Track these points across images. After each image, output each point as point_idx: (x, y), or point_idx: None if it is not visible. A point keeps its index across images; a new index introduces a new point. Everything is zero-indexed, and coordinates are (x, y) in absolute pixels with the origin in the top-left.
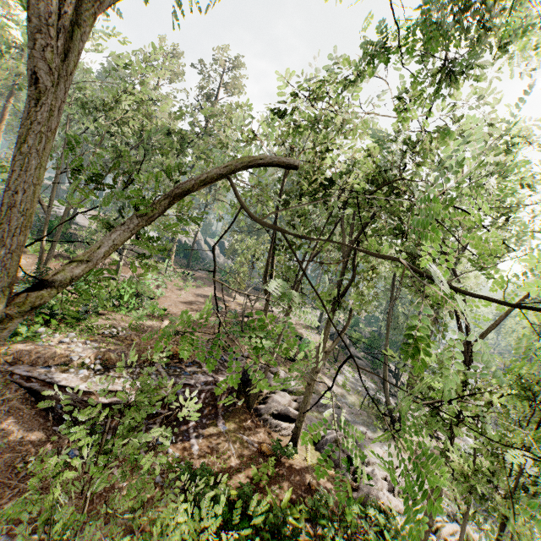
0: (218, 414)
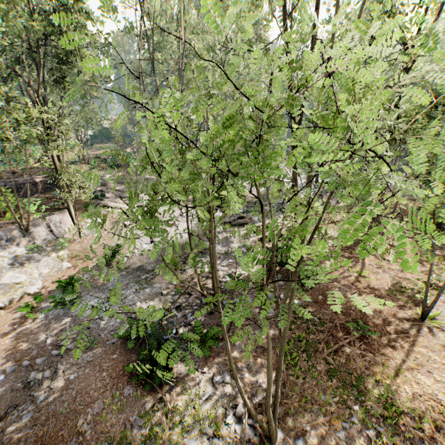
0: (38, 192)
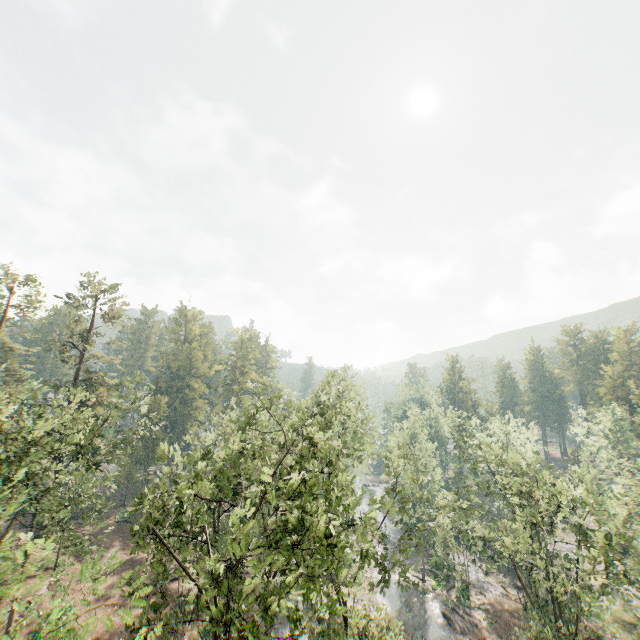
0: None
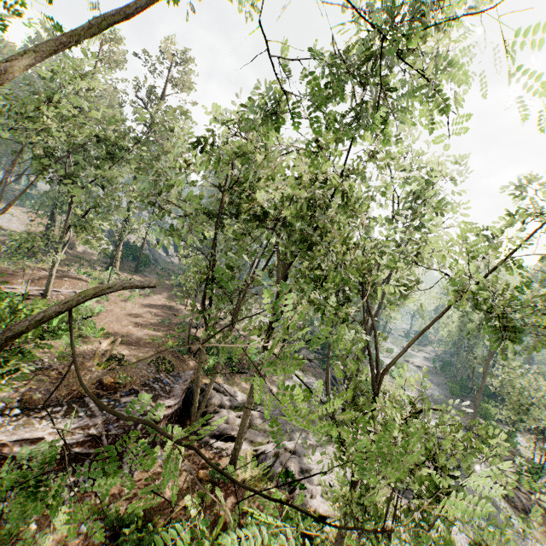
0: (156, 443)
